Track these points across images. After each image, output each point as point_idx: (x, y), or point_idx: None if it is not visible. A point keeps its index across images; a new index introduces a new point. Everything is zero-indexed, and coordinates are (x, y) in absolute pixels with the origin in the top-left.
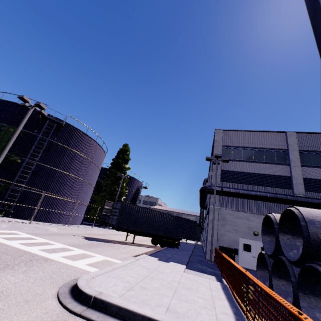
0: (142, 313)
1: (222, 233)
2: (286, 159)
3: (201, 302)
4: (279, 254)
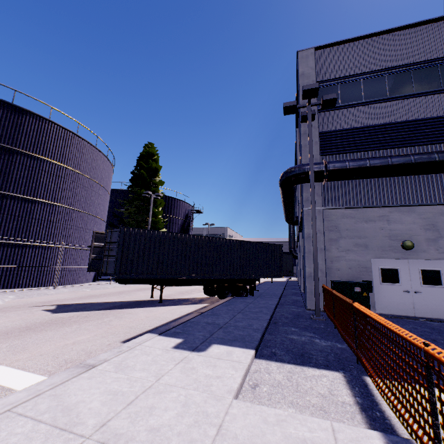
0: None
1: (335, 256)
2: None
3: None
4: None
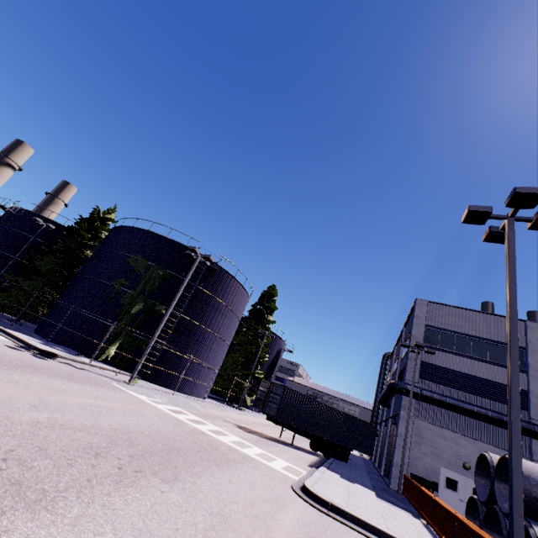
0: (373, 524)
1: (417, 455)
2: (522, 362)
3: (410, 531)
4: (493, 502)
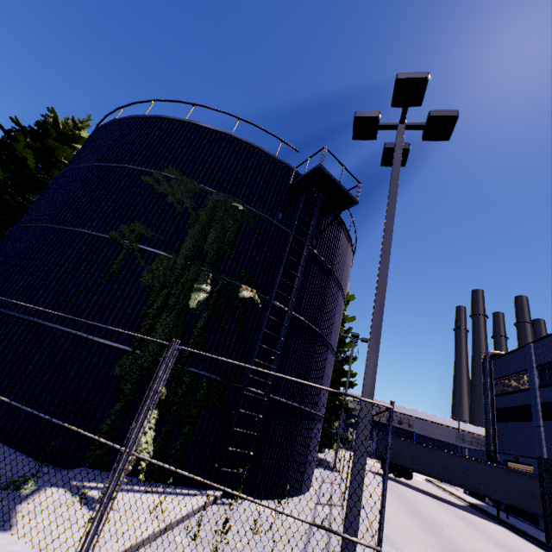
0: None
1: None
2: None
3: None
4: None
